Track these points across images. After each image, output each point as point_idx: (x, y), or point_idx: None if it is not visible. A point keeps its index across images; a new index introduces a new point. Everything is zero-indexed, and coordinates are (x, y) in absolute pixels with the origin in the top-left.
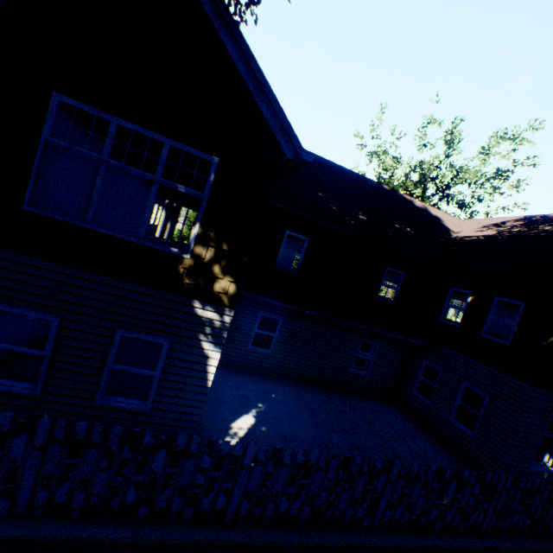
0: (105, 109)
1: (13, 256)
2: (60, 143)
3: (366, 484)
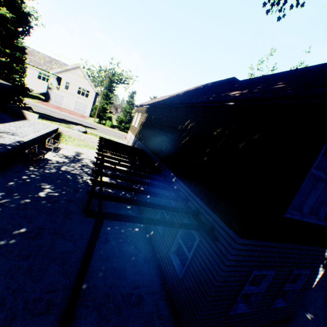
0: None
1: (268, 243)
2: (315, 173)
3: None
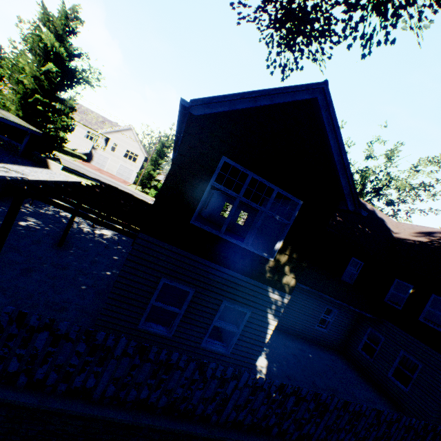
0: (247, 167)
1: (177, 250)
2: (219, 185)
3: (386, 428)
